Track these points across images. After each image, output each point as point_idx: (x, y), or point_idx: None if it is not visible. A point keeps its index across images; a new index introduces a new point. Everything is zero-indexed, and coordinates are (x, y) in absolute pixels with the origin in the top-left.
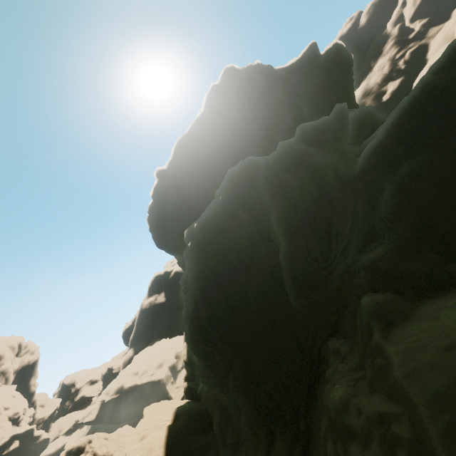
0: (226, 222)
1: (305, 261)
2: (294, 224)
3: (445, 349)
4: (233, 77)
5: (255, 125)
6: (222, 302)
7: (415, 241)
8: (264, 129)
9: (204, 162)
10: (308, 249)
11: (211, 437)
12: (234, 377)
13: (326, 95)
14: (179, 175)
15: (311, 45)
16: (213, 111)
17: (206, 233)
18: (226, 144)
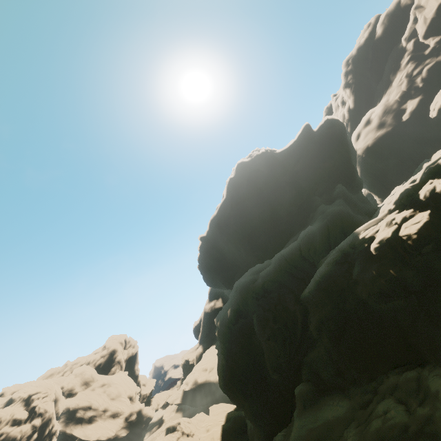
0: (233, 326)
1: (274, 356)
2: (266, 335)
3: (310, 430)
4: (244, 169)
5: (263, 207)
6: (236, 369)
7: (326, 357)
8: (270, 209)
9: (230, 237)
10: (274, 350)
11: (248, 436)
12: (246, 412)
13: (323, 165)
14: (215, 239)
15: (304, 128)
16: (232, 199)
17: (223, 330)
18: (242, 227)
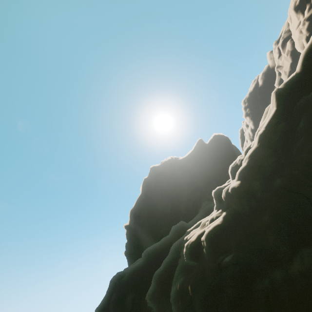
0: None
1: None
2: None
3: None
4: (154, 172)
5: (165, 202)
6: None
7: None
8: (171, 204)
9: (141, 227)
10: None
11: None
12: None
13: (215, 168)
14: (135, 228)
15: (198, 142)
16: (144, 194)
17: None
18: (148, 219)
